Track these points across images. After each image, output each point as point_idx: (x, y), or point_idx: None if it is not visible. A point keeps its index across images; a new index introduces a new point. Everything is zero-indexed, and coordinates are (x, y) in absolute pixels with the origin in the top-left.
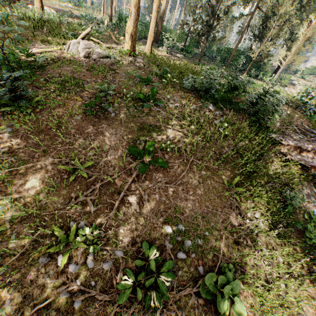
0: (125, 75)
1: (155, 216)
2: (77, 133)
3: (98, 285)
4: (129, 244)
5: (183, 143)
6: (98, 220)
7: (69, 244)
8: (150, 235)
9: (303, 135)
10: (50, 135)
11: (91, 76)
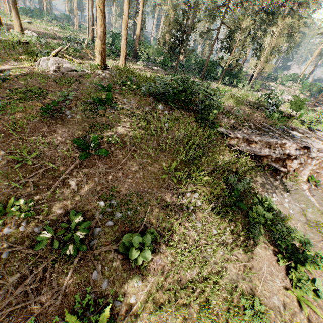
0: (90, 84)
1: (92, 194)
2: (32, 132)
3: (26, 243)
4: (61, 214)
5: (131, 137)
6: (36, 197)
7: (6, 214)
8: (84, 208)
9: (258, 130)
10: (6, 134)
11: (56, 87)
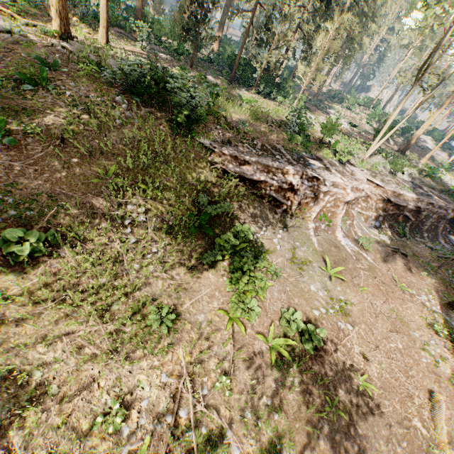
0: (28, 56)
1: None
2: None
3: None
4: None
5: (63, 130)
6: None
7: None
8: None
9: (263, 151)
10: None
11: None
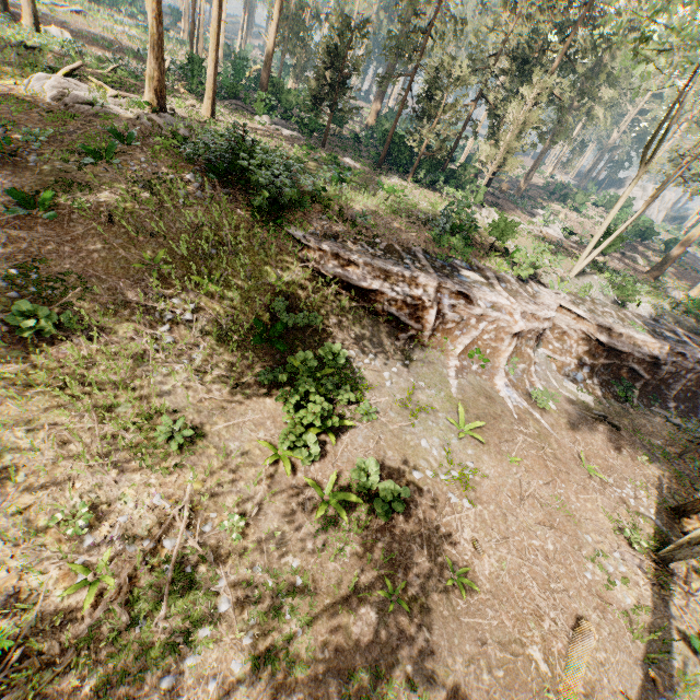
0: (104, 130)
1: (7, 259)
2: None
3: None
4: None
5: (115, 208)
6: None
7: None
8: None
9: (385, 252)
10: None
11: (40, 123)
